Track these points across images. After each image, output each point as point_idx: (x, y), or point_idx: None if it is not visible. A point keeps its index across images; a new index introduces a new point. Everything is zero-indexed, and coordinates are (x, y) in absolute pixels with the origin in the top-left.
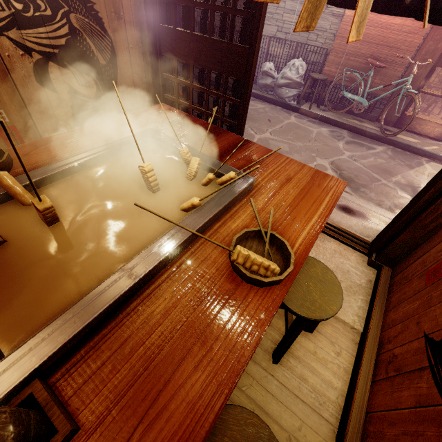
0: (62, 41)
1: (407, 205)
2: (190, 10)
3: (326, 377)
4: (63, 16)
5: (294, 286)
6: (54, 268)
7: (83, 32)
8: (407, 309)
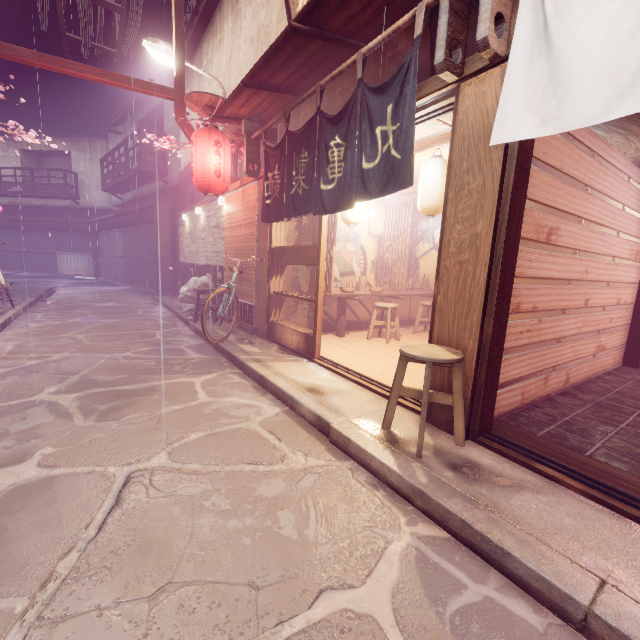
0: None
1: None
2: None
3: None
4: None
5: None
6: None
7: None
8: None
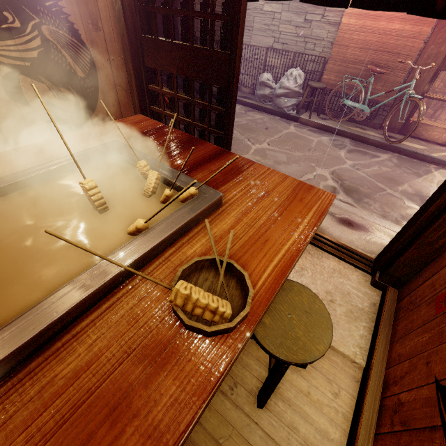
0: (34, 54)
1: (411, 218)
2: (170, 18)
3: (321, 425)
4: (34, 28)
5: (274, 320)
6: None
7: (58, 44)
8: (415, 343)
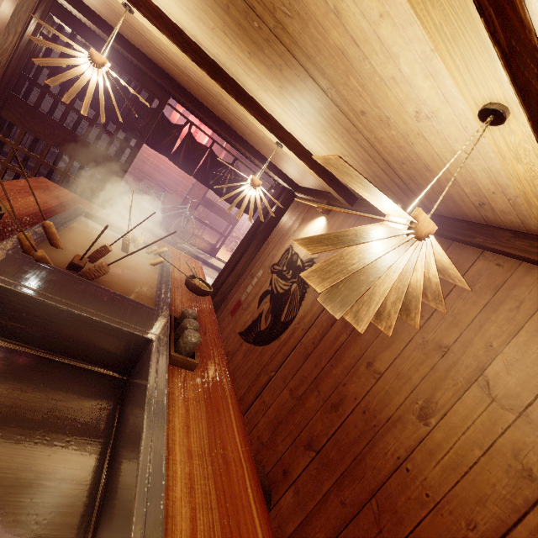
0: None
1: (213, 283)
2: (66, 109)
3: None
4: None
5: None
6: (124, 284)
7: None
8: (227, 331)
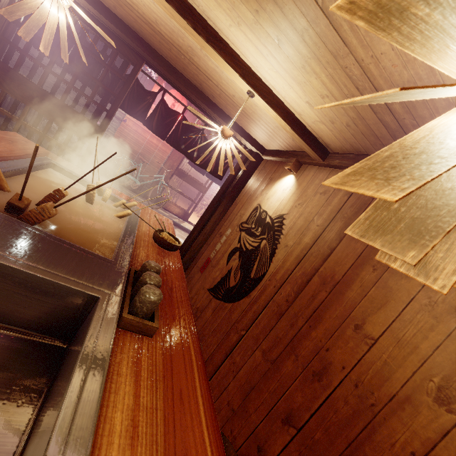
0: None
1: (184, 241)
2: (44, 72)
3: None
4: None
5: None
6: (80, 233)
7: None
8: (197, 288)
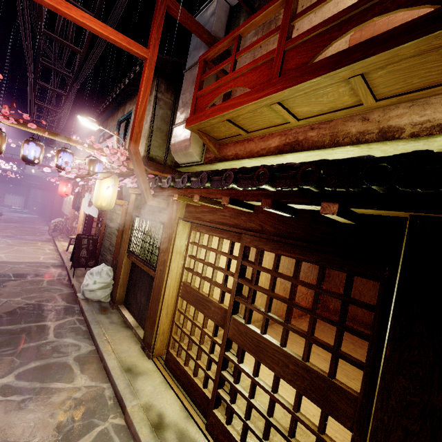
0: None
1: None
2: None
3: None
4: None
5: None
6: None
7: None
8: None
